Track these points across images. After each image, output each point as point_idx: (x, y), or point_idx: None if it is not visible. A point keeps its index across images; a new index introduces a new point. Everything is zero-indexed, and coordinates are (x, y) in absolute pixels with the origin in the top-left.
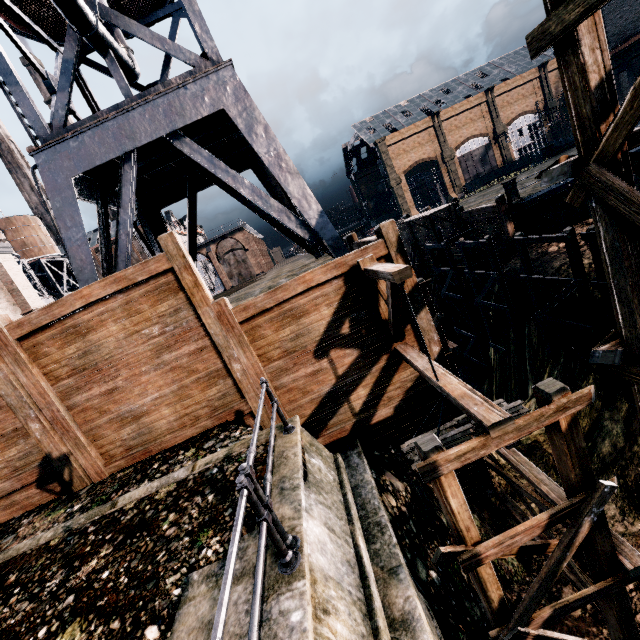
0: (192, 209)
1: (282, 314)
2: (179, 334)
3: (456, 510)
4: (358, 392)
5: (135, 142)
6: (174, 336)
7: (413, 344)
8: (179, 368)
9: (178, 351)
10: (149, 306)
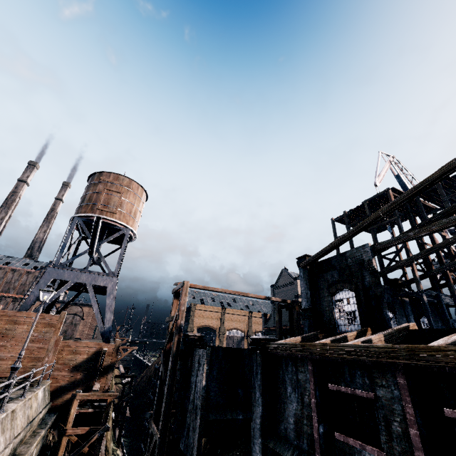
0: (76, 296)
1: (73, 350)
2: (41, 339)
3: (71, 413)
4: (73, 391)
5: (78, 280)
6: (39, 339)
7: (102, 383)
8: (30, 350)
9: (35, 344)
10: (41, 326)
